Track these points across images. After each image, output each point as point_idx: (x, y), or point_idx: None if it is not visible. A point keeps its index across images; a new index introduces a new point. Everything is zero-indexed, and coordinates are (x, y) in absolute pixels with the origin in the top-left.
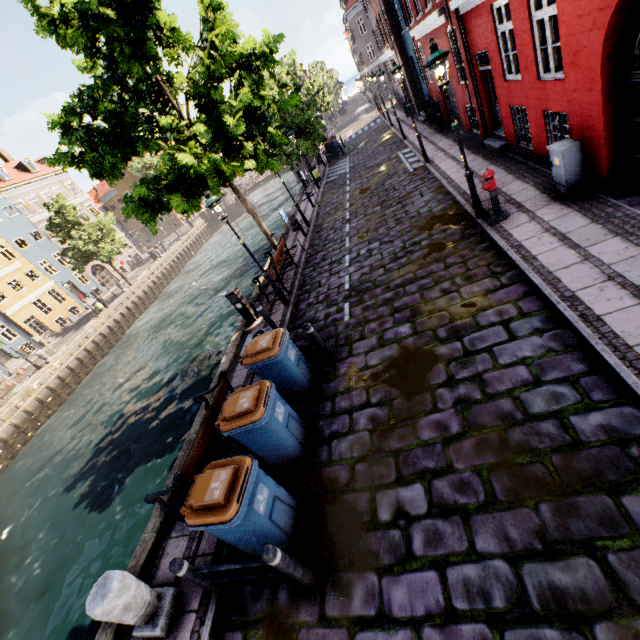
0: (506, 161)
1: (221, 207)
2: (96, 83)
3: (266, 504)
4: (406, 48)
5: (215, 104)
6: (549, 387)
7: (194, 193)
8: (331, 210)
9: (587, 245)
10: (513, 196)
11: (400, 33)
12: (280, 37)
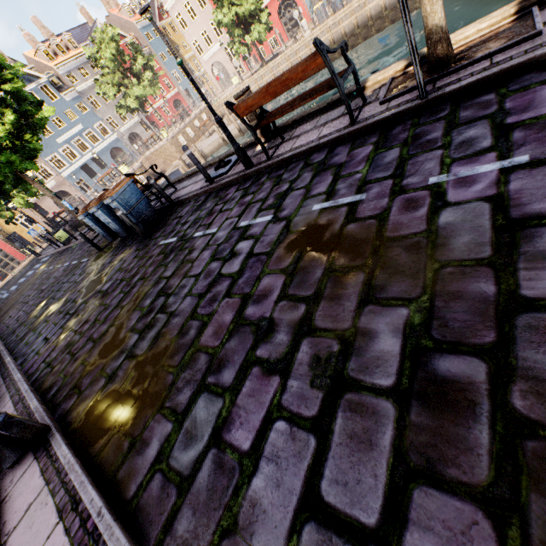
0: None
1: None
2: None
3: (93, 226)
4: None
5: None
6: (36, 335)
7: None
8: None
9: None
10: None
11: None
12: None
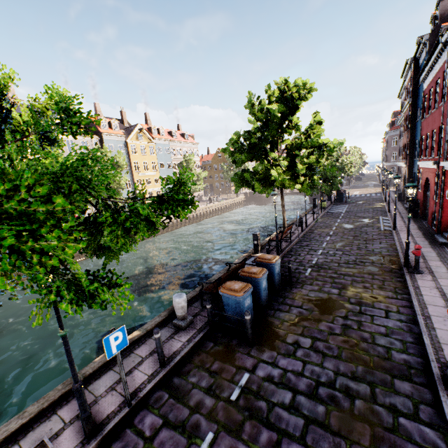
0: (441, 250)
1: (258, 195)
2: (256, 131)
3: (247, 305)
4: (413, 167)
5: (295, 155)
6: (391, 339)
7: (266, 186)
8: (323, 226)
9: None
10: (431, 267)
11: (413, 158)
12: (341, 143)
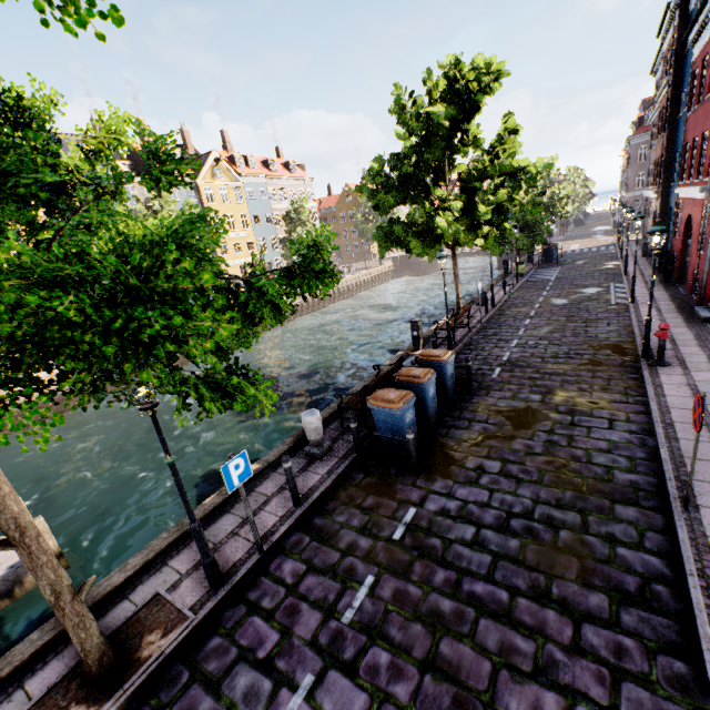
0: (701, 330)
1: (414, 259)
2: (409, 154)
3: (409, 421)
4: (670, 197)
5: (475, 191)
6: (614, 456)
7: (428, 244)
8: (519, 303)
9: (709, 403)
10: (684, 355)
11: (670, 183)
12: (550, 165)
